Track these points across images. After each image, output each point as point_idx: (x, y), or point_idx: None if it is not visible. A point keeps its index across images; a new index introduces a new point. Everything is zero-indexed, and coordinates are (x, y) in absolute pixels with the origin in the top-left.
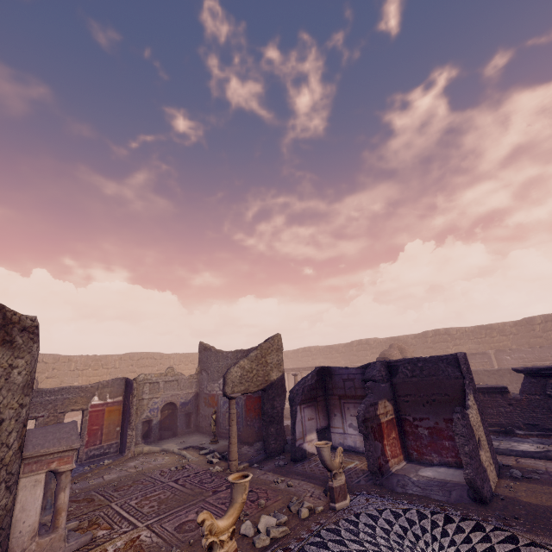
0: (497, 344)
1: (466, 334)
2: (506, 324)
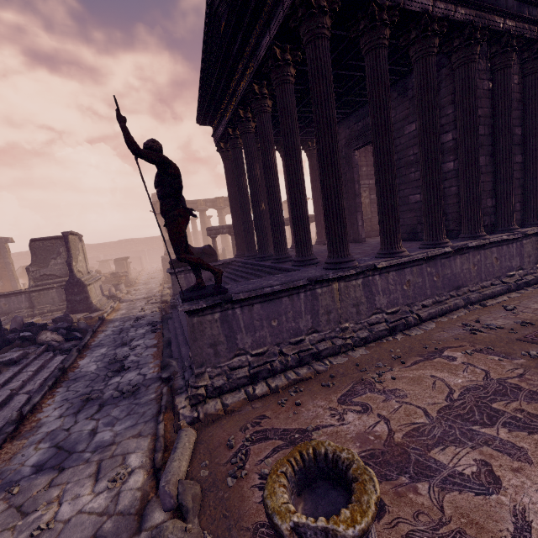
0: (107, 252)
1: (93, 247)
2: (112, 243)
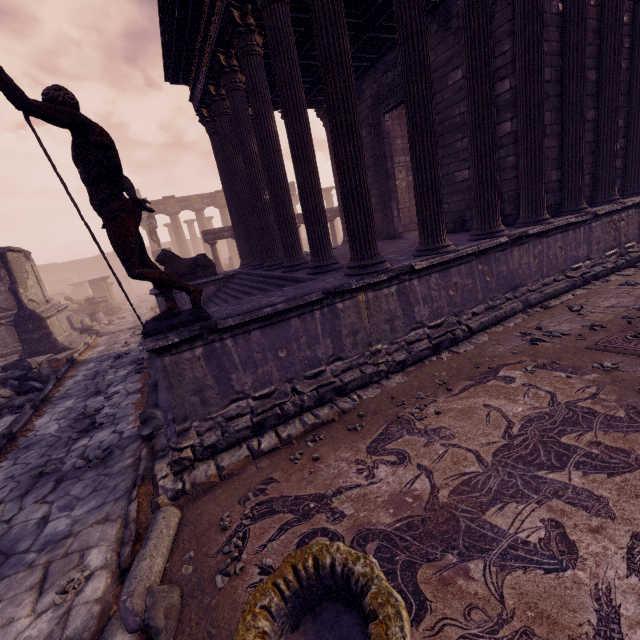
0: (82, 272)
1: (62, 267)
2: (86, 260)
